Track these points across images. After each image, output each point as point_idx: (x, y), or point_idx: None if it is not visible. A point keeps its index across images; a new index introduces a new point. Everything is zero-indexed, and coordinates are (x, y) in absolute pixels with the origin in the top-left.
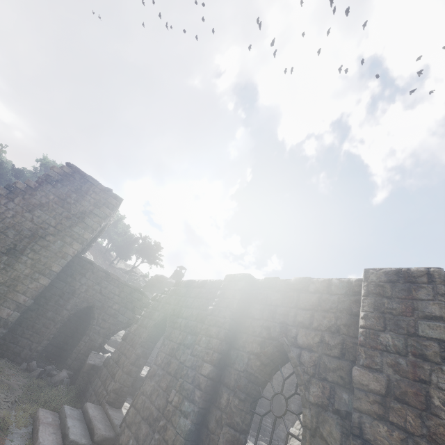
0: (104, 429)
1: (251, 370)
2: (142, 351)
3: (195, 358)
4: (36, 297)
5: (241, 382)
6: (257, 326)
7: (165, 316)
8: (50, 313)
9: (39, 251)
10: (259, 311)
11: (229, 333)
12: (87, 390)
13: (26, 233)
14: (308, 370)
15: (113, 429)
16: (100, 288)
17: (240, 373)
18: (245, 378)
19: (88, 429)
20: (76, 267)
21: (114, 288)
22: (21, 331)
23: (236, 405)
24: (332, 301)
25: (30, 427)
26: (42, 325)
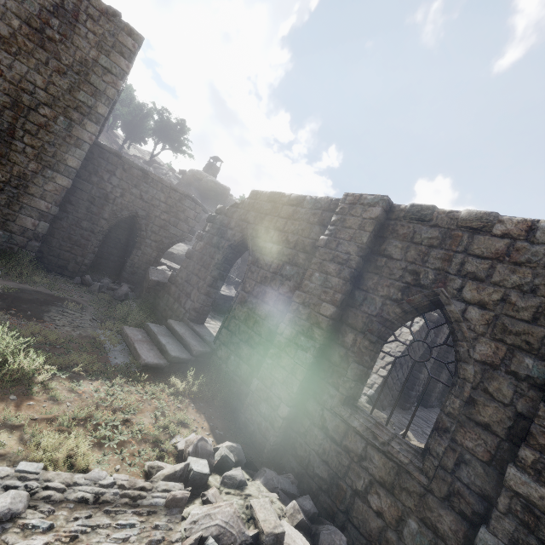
0: (199, 345)
1: (387, 317)
2: (218, 273)
3: (307, 295)
4: (60, 203)
5: (373, 327)
6: (397, 268)
7: (245, 237)
8: (84, 223)
9: (37, 133)
10: (399, 250)
11: (355, 273)
12: (158, 304)
13: (2, 100)
14: (476, 329)
15: (207, 344)
16: (140, 193)
17: (370, 316)
18: (379, 323)
19: (182, 344)
20: (98, 161)
21: (157, 193)
22: (57, 243)
23: (365, 346)
24: (532, 252)
25: (123, 343)
26: (80, 236)
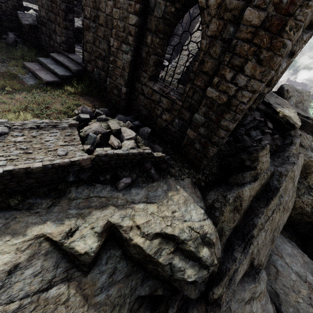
0: (75, 66)
1: (167, 17)
2: (65, 7)
3: (120, 11)
4: None
5: (160, 27)
6: None
7: None
8: None
9: None
10: None
11: None
12: (41, 45)
13: None
14: (211, 13)
15: (80, 65)
16: None
17: (159, 19)
18: (163, 23)
19: (65, 68)
20: None
21: None
22: None
23: (157, 42)
24: None
25: (29, 73)
26: None
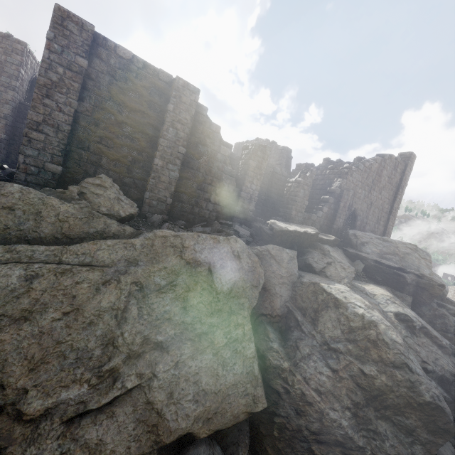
0: None
1: None
2: None
3: None
4: (9, 135)
5: None
6: None
7: None
8: None
9: None
10: None
11: None
12: None
13: None
14: None
15: None
16: None
17: None
18: None
19: None
20: (25, 112)
21: None
22: (15, 157)
23: None
24: None
25: None
26: None
